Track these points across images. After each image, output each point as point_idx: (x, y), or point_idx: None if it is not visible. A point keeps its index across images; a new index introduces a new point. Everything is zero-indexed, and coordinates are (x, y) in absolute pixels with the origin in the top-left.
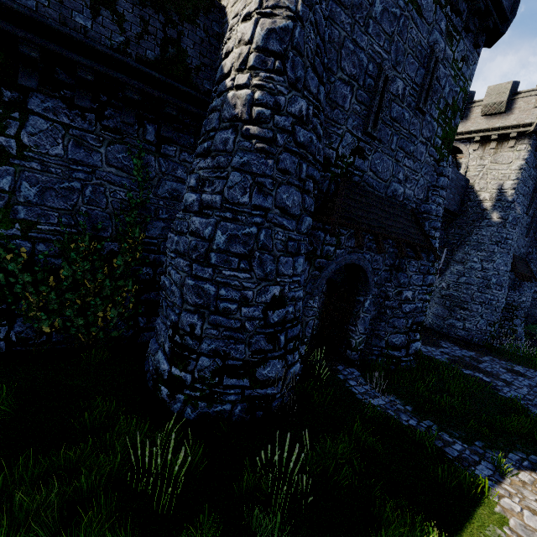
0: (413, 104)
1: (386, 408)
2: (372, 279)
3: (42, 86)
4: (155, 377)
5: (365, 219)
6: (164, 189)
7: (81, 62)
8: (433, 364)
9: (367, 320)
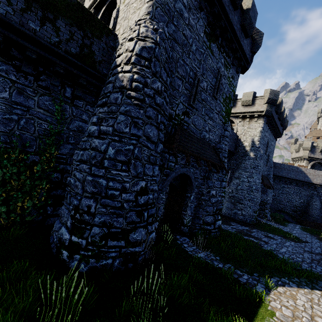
0: (211, 94)
1: (205, 258)
2: (194, 183)
3: (0, 57)
4: (58, 245)
5: (190, 148)
6: (74, 125)
7: (30, 47)
8: (228, 233)
9: (192, 207)
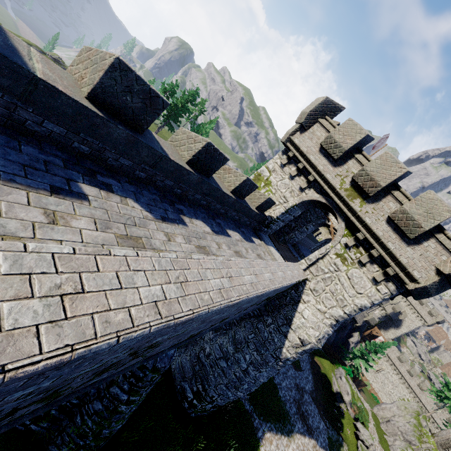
0: None
1: (242, 398)
2: None
3: None
4: (182, 394)
5: None
6: None
7: None
8: None
9: None
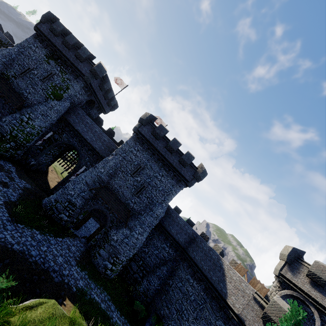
0: (40, 78)
1: None
2: (0, 109)
3: None
4: None
5: None
6: None
7: None
8: None
9: None
